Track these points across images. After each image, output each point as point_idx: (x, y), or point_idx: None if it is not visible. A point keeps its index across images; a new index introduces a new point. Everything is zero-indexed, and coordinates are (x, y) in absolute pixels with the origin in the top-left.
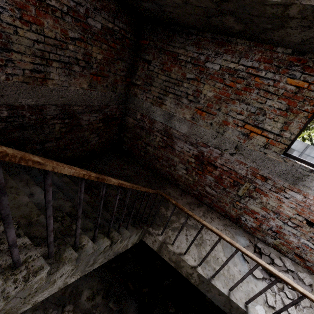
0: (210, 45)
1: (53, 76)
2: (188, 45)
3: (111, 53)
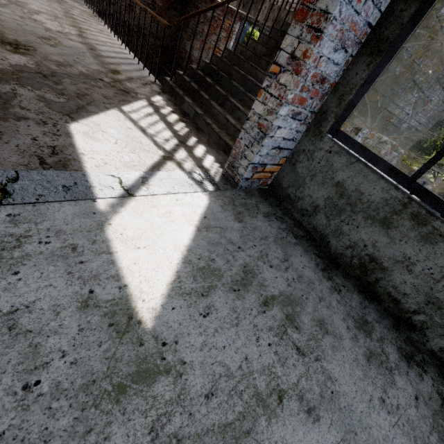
0: (209, 2)
1: (136, 10)
2: (203, 2)
3: (168, 4)
